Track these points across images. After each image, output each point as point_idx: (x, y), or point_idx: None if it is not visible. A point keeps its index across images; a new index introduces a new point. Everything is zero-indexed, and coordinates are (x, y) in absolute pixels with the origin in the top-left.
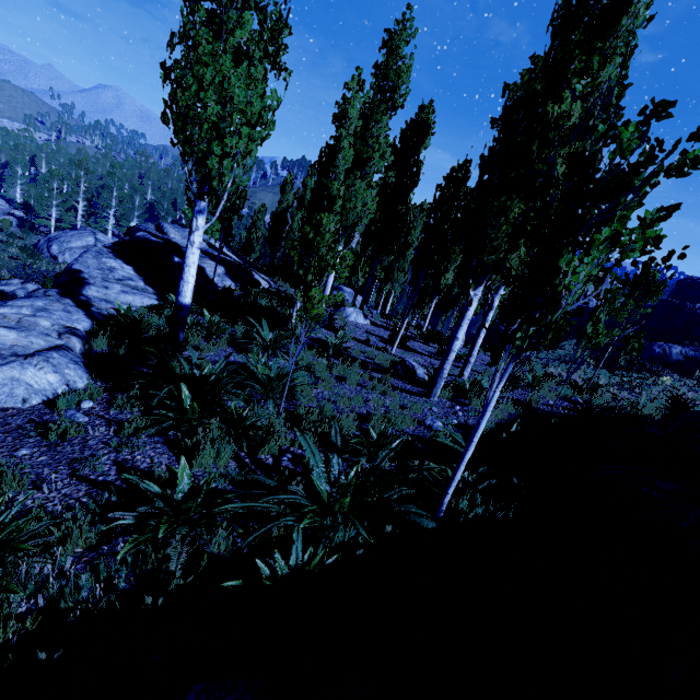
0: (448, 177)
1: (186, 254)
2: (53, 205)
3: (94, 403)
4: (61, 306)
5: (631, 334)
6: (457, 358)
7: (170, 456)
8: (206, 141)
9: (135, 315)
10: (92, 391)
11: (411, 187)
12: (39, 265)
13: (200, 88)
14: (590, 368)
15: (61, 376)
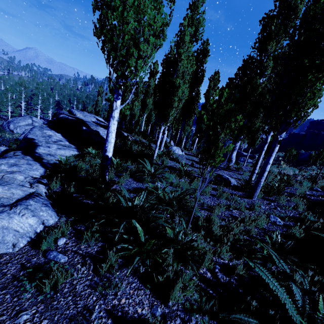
0: (236, 73)
1: (109, 124)
2: (8, 105)
3: (65, 238)
4: (25, 161)
5: (321, 149)
6: (236, 169)
7: (144, 291)
8: (125, 48)
9: (71, 163)
10: (63, 228)
11: (200, 83)
12: (4, 135)
13: (123, 9)
14: (287, 166)
15: (38, 218)
